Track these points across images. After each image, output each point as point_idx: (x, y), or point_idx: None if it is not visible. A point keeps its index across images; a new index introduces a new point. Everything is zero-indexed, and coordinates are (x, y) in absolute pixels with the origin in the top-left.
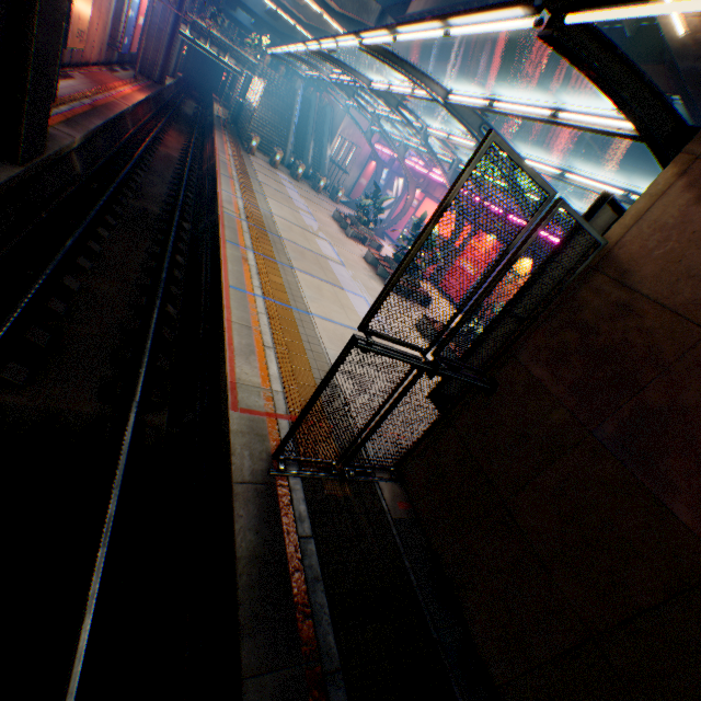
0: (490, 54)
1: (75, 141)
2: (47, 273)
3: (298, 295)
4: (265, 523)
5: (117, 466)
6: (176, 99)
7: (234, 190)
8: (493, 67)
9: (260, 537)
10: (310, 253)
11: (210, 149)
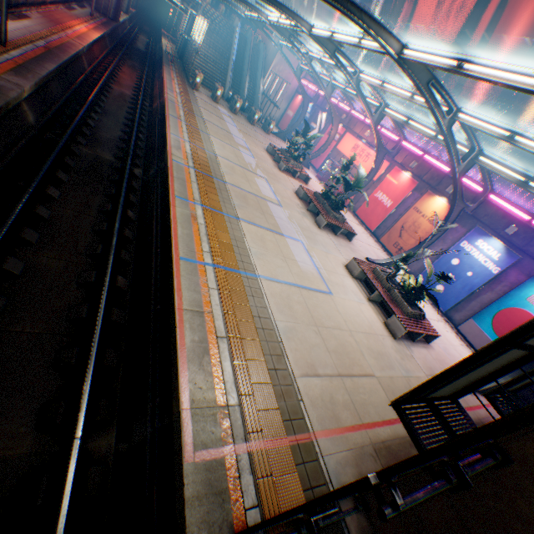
0: None
1: (23, 92)
2: None
3: (245, 253)
4: None
5: None
6: (130, 34)
7: (182, 131)
8: (416, 10)
9: None
10: (251, 196)
11: (160, 85)
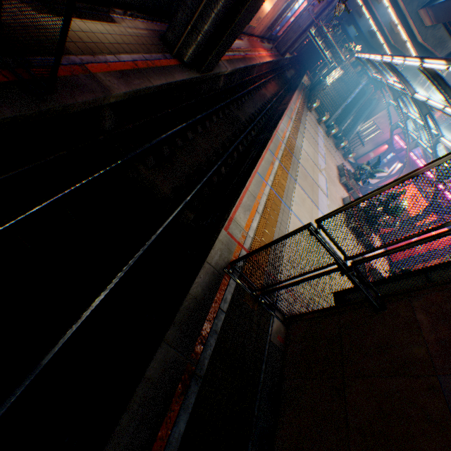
0: None
1: (226, 71)
2: (183, 126)
3: (289, 196)
4: (208, 288)
5: (164, 222)
6: (285, 66)
7: (288, 125)
8: None
9: (203, 292)
10: (310, 179)
11: (288, 99)
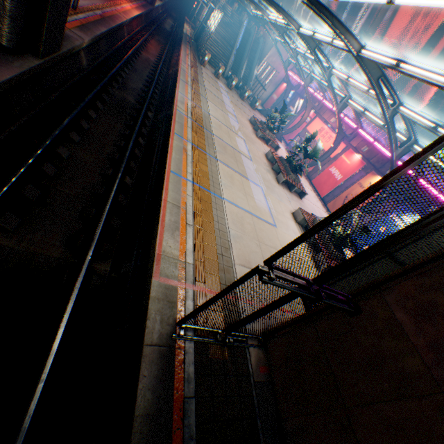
0: (391, 16)
1: (83, 43)
2: (46, 144)
3: (216, 182)
4: (161, 383)
5: (66, 308)
6: (160, 17)
7: (187, 92)
8: (391, 26)
9: (155, 396)
10: (230, 148)
11: (176, 58)
